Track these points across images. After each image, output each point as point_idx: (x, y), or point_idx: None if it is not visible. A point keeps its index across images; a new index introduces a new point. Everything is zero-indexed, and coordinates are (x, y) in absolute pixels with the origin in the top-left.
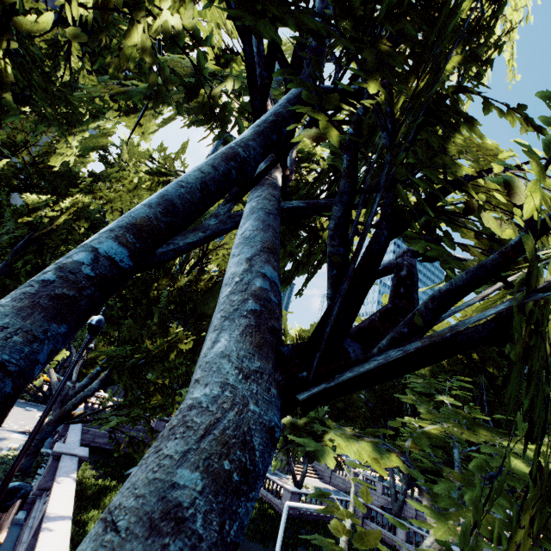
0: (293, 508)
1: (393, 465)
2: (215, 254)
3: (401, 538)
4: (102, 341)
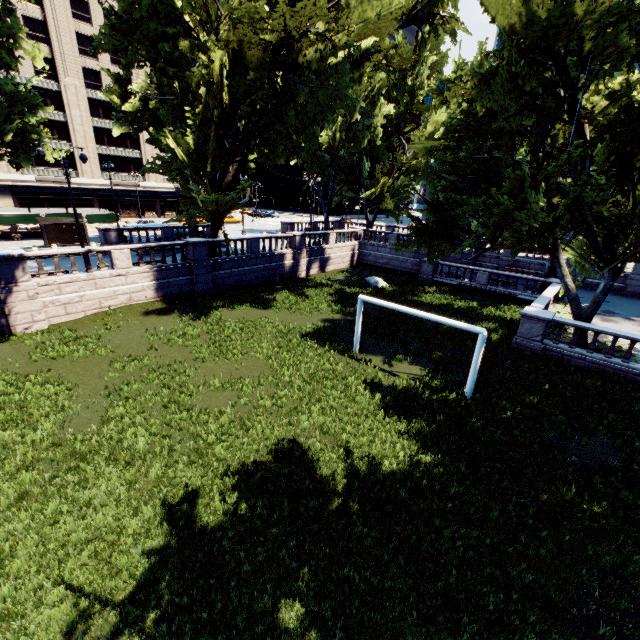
0: (527, 338)
1: None
2: (208, 5)
3: None
4: (379, 173)
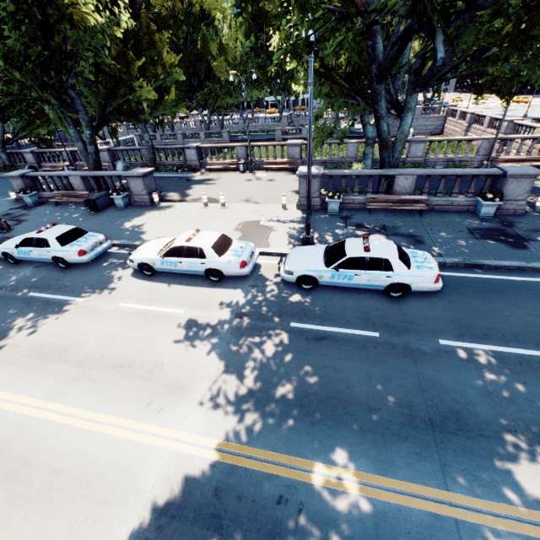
0: None
1: (148, 103)
2: None
3: (159, 140)
4: None
